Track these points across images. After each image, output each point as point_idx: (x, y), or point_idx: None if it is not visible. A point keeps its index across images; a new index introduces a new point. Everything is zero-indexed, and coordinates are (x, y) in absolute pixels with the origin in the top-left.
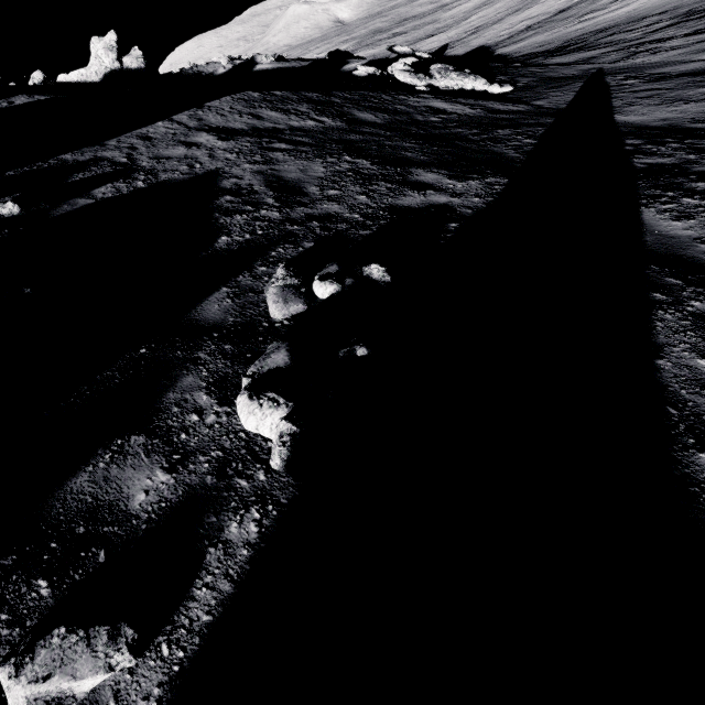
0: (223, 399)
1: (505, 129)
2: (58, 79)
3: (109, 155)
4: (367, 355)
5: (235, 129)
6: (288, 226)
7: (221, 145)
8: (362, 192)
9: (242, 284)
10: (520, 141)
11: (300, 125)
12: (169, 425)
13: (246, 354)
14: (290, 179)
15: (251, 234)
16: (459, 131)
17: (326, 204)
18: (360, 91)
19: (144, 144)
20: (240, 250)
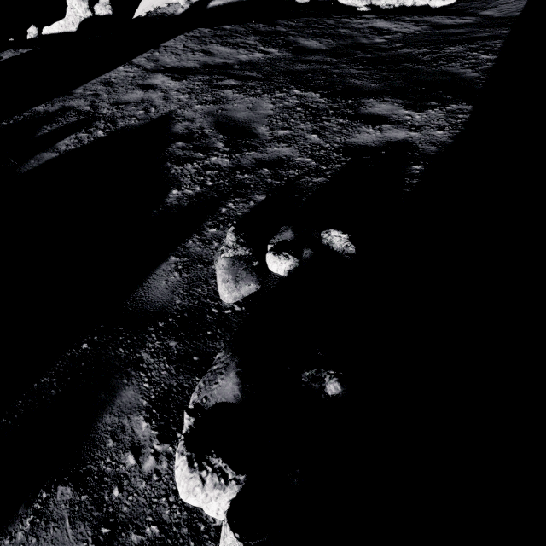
0: (164, 429)
1: (457, 45)
2: (43, 32)
3: (75, 104)
4: (341, 394)
5: (187, 68)
6: (238, 175)
7: (175, 86)
8: (313, 130)
9: (191, 252)
10: (477, 58)
11: (248, 58)
12: (100, 471)
13: (192, 355)
14: (239, 118)
15: (201, 185)
16: (407, 51)
17: (276, 146)
18: (304, 18)
19: (106, 90)
20: (190, 206)
